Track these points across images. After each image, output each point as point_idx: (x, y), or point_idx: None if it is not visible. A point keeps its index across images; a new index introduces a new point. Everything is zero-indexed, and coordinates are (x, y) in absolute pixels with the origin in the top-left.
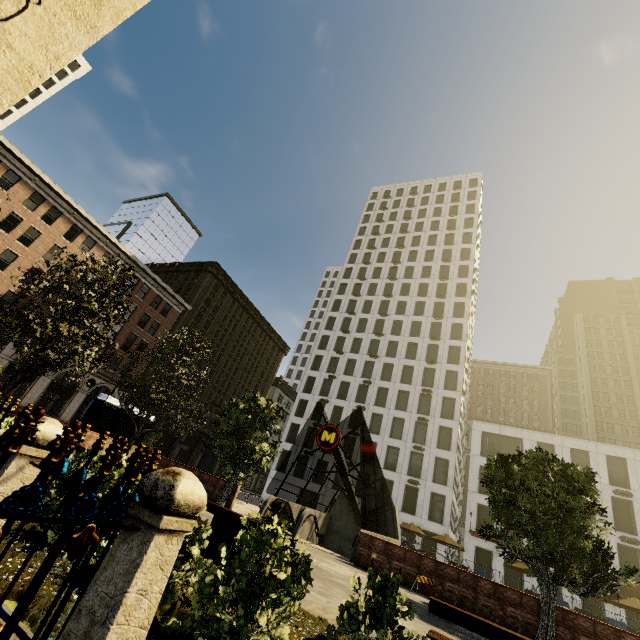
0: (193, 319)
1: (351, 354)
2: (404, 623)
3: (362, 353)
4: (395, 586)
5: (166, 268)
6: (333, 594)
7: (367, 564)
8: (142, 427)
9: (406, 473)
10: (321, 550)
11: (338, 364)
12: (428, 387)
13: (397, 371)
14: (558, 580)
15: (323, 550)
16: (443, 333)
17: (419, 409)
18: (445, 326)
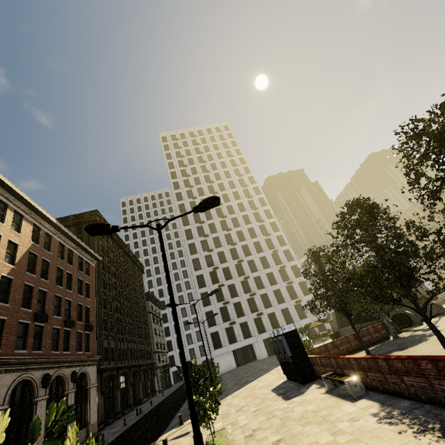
0: (101, 269)
1: (217, 249)
2: None
3: (224, 245)
4: None
5: None
6: None
7: None
8: None
9: (291, 299)
10: (440, 318)
11: (213, 259)
12: (273, 249)
13: (252, 247)
14: None
15: (437, 319)
16: (262, 217)
17: (275, 263)
18: (261, 213)
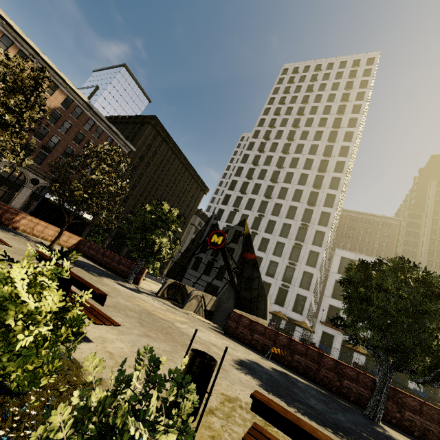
0: (137, 159)
1: (252, 195)
2: (241, 393)
3: (260, 195)
4: (158, 390)
5: (119, 120)
6: (174, 358)
7: (234, 334)
8: (82, 223)
9: (281, 279)
10: (200, 320)
11: (241, 201)
12: (306, 222)
13: (284, 209)
14: (399, 368)
15: (202, 320)
16: (324, 184)
17: (297, 237)
18: (326, 178)
